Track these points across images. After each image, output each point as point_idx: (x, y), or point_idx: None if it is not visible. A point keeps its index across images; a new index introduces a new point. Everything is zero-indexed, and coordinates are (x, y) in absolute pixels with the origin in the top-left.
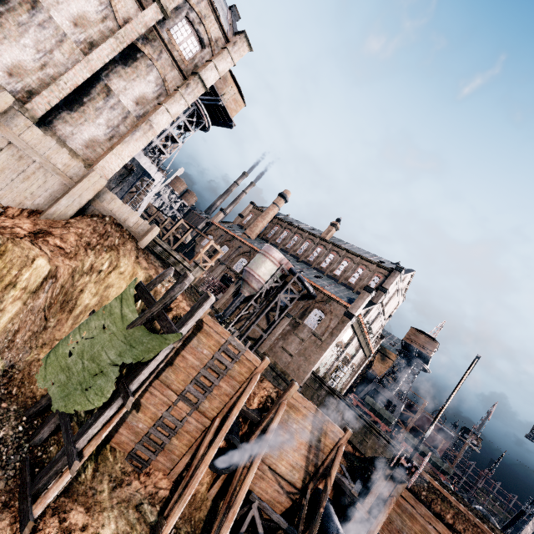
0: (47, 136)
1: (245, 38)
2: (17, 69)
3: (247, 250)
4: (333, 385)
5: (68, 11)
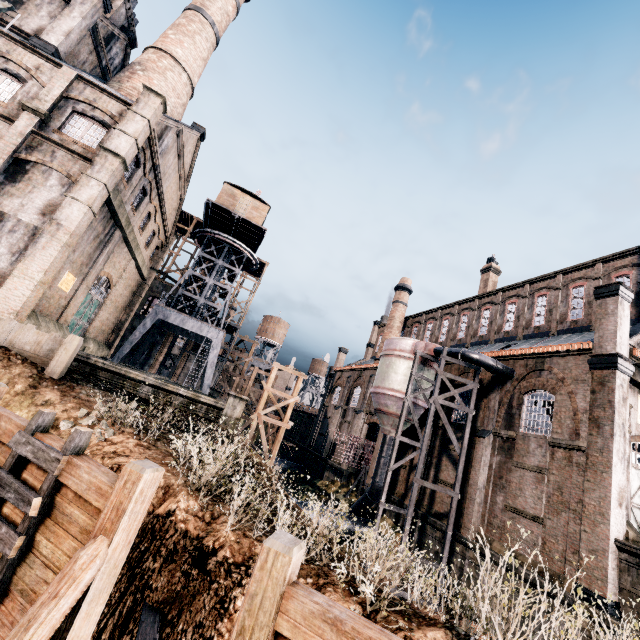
0: None
1: (149, 91)
2: None
3: None
4: None
5: None
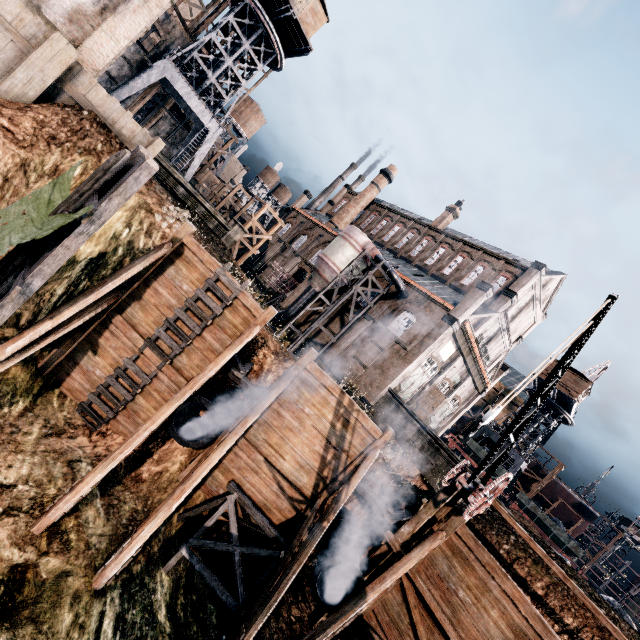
0: None
1: None
2: None
3: (329, 239)
4: (422, 416)
5: None
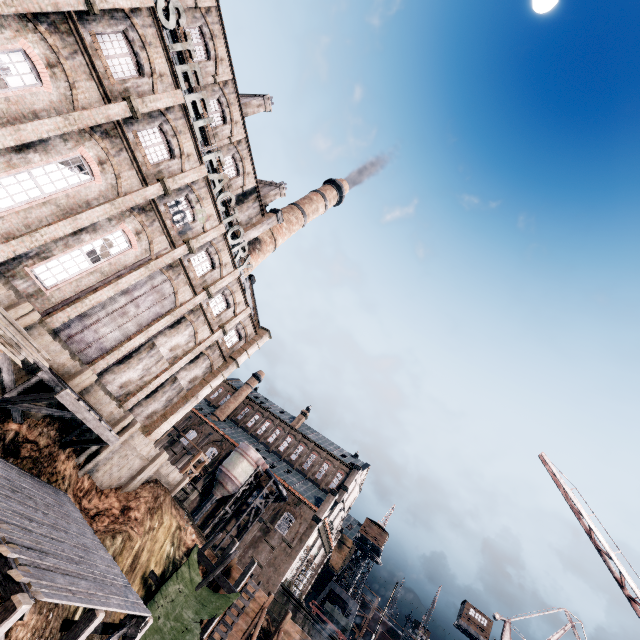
0: (146, 437)
1: (269, 333)
2: (127, 383)
3: (218, 439)
4: (296, 593)
5: (169, 345)
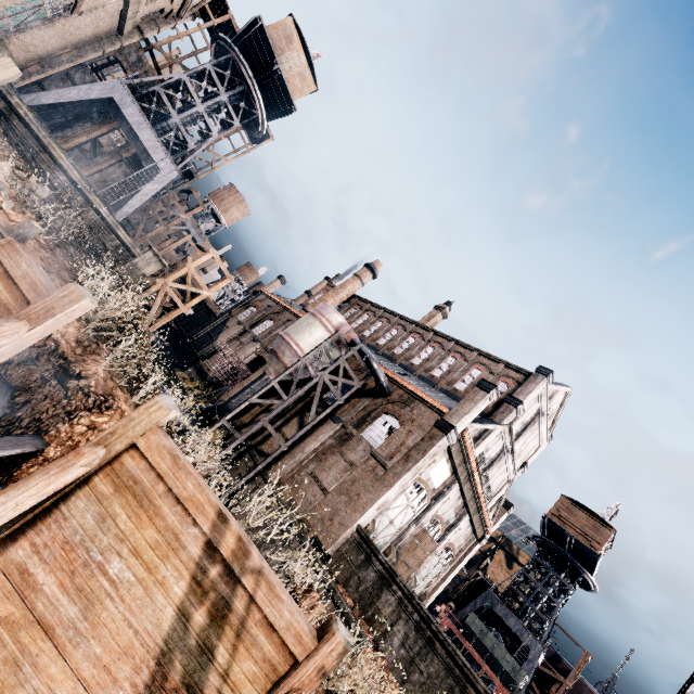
0: None
1: None
2: None
3: None
4: (404, 574)
5: None
